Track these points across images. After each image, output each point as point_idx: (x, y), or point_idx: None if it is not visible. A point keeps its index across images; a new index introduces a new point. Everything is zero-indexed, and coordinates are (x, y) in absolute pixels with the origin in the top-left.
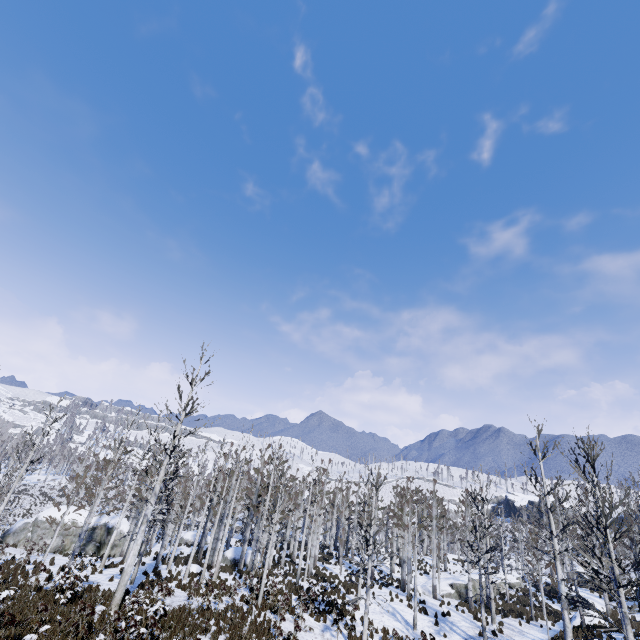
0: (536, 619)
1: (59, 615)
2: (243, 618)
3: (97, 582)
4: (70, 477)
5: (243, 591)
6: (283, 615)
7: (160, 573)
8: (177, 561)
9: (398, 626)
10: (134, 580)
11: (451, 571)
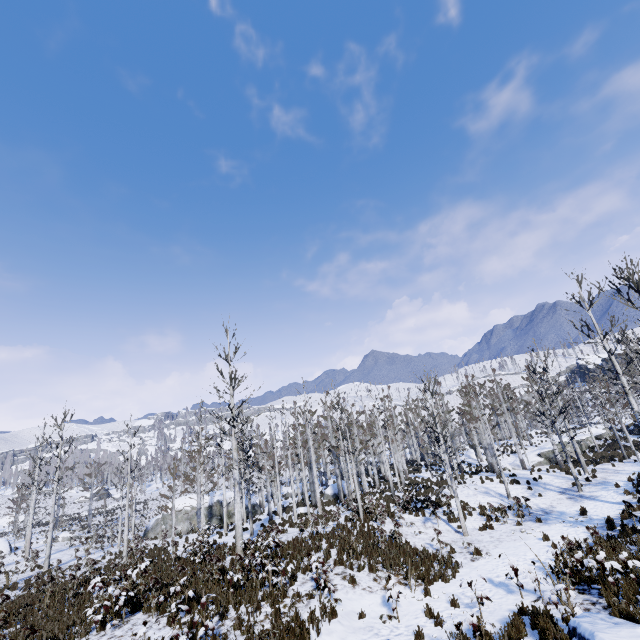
0: (629, 457)
1: (199, 571)
2: (349, 532)
3: (225, 542)
4: (177, 476)
5: (347, 514)
6: (381, 519)
7: (274, 522)
8: (287, 510)
9: (493, 500)
10: (253, 532)
11: (537, 444)
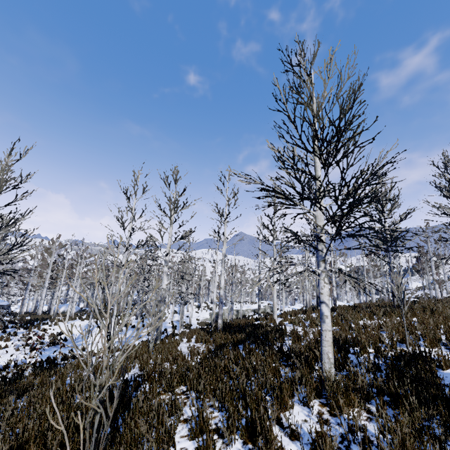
0: None
1: None
2: None
3: None
4: None
5: None
6: None
7: None
8: None
9: (76, 332)
10: None
11: None
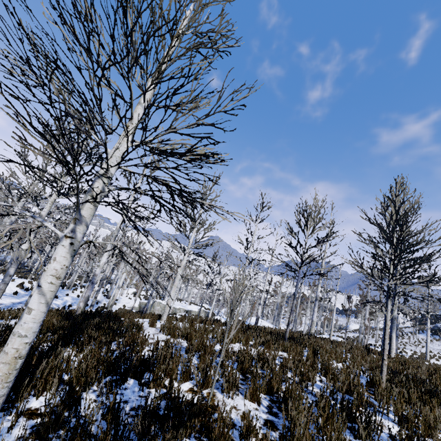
0: None
1: None
2: None
3: None
4: None
5: None
6: None
7: None
8: None
9: None
10: None
11: None
